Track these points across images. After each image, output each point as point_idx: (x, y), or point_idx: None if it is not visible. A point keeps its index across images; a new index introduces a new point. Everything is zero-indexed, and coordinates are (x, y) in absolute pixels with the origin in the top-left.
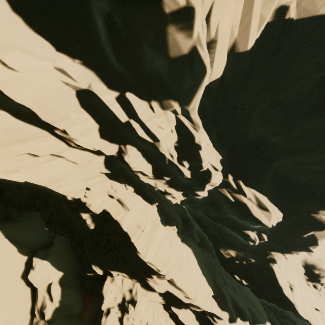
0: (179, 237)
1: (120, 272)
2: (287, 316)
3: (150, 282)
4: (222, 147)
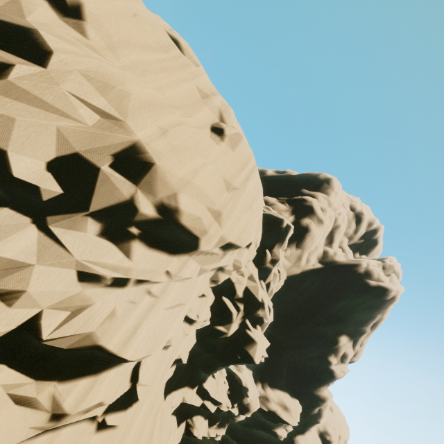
0: None
1: None
2: None
3: None
4: None
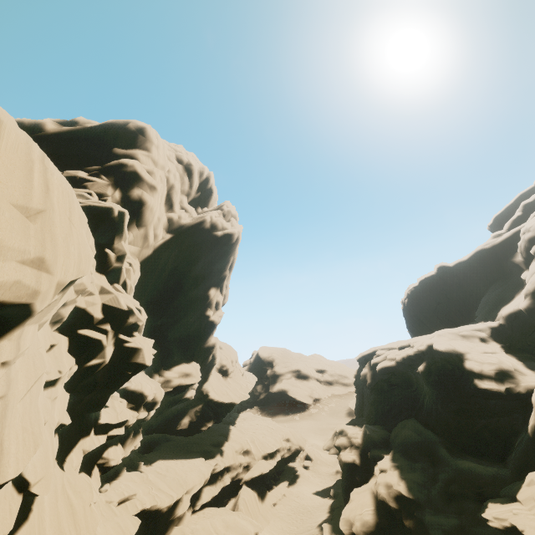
0: (148, 466)
1: None
2: None
3: (180, 512)
4: None
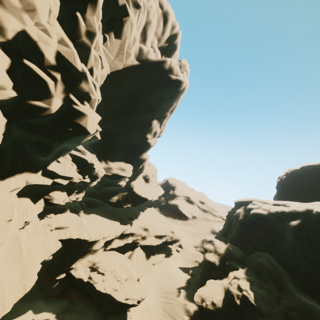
0: (86, 214)
1: (76, 262)
2: None
3: (96, 247)
4: (89, 146)
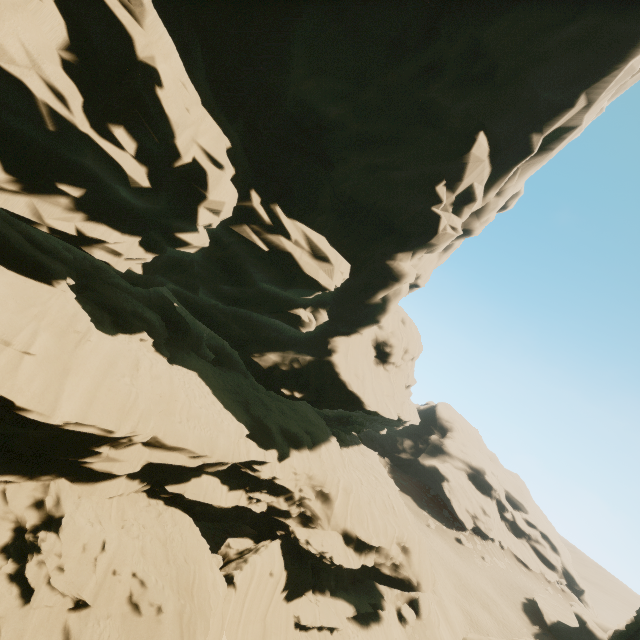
0: (161, 356)
1: None
2: (354, 420)
3: (96, 463)
4: (230, 122)
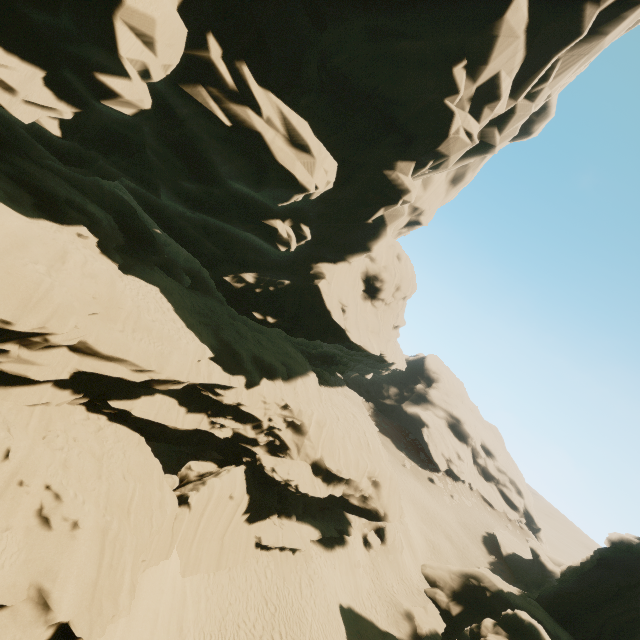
0: (109, 260)
1: None
2: (338, 360)
3: (3, 364)
4: None
